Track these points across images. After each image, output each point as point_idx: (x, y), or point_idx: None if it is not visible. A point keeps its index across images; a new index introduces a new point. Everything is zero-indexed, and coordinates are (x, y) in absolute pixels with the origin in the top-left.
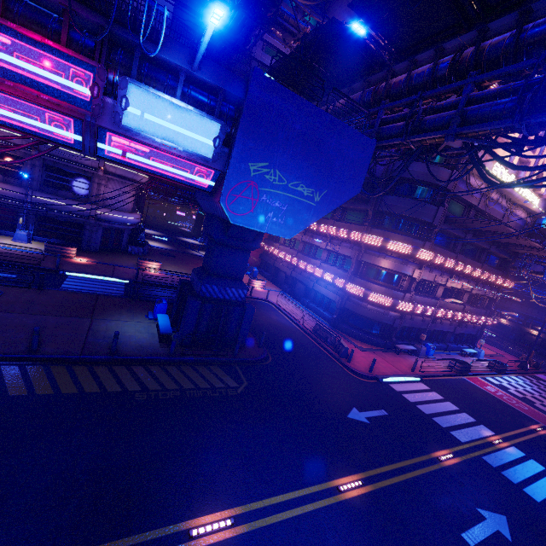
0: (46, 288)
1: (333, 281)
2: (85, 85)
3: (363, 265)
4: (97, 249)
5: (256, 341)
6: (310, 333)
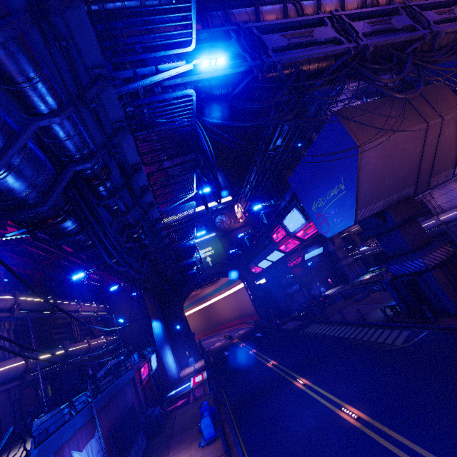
0: None
1: None
2: (283, 231)
3: None
4: None
5: None
6: None
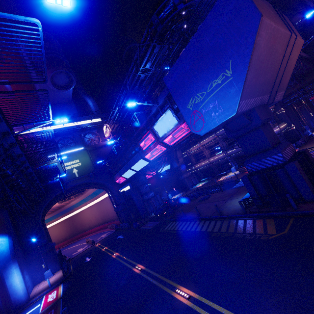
0: (225, 190)
1: None
2: (152, 137)
3: None
4: None
5: None
6: None
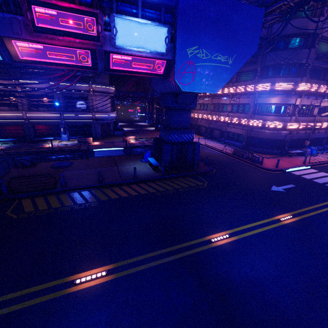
0: (89, 158)
1: (239, 121)
2: (94, 27)
3: (258, 106)
4: (100, 137)
5: (203, 163)
6: (231, 155)
